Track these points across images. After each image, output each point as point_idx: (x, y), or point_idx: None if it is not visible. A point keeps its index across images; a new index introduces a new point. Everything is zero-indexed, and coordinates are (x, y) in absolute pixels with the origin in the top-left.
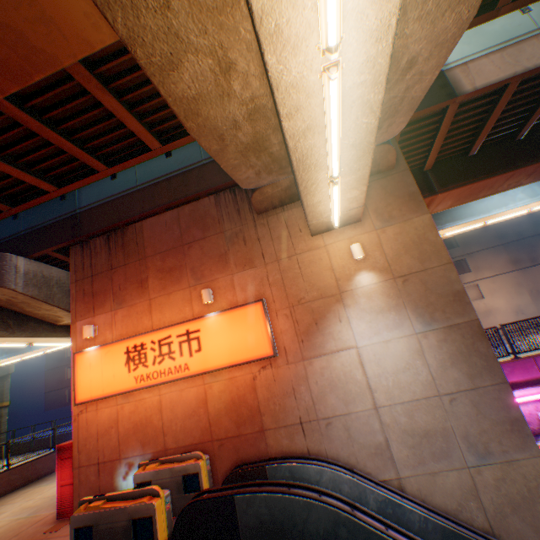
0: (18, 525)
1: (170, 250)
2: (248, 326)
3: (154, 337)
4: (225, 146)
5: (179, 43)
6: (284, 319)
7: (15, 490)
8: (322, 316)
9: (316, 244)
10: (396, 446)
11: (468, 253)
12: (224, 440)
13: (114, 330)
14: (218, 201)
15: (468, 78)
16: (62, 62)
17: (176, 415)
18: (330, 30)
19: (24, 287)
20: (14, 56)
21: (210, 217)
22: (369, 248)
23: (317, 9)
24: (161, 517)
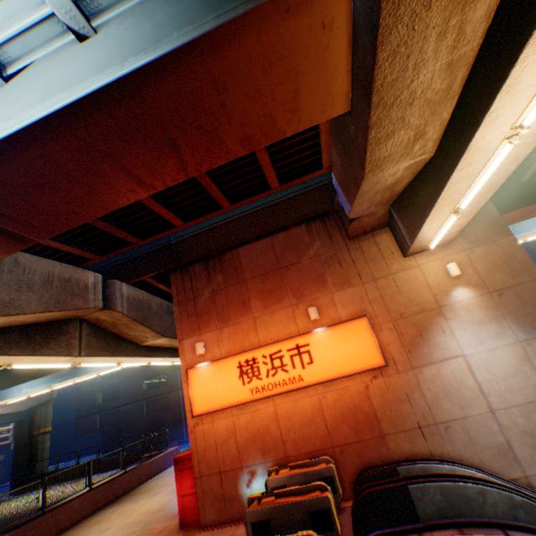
0: (141, 535)
1: (268, 273)
2: (356, 339)
3: (264, 351)
4: (372, 188)
5: (400, 124)
6: (388, 332)
7: (99, 510)
8: (425, 328)
9: (409, 264)
10: (517, 446)
11: None
12: (344, 446)
13: (221, 346)
14: (309, 229)
15: None
16: (285, 135)
17: (293, 424)
18: (531, 117)
19: (128, 310)
20: (259, 133)
21: (303, 243)
22: (460, 266)
23: (527, 105)
24: (333, 509)
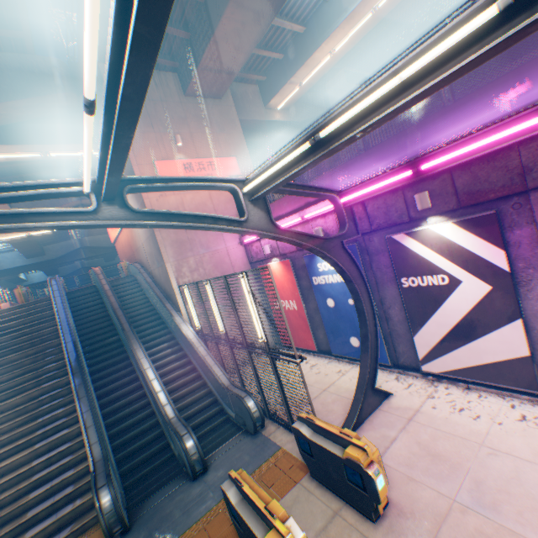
0: None
1: None
2: None
3: None
4: None
5: None
6: None
7: None
8: None
9: None
10: (149, 259)
11: None
12: (132, 257)
13: None
14: None
15: None
16: None
17: (125, 248)
18: None
19: None
20: None
21: None
22: None
23: None
24: None
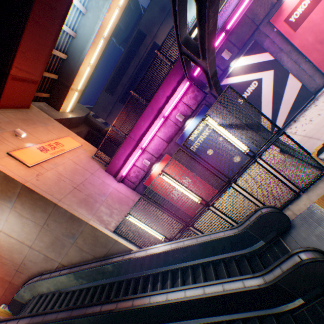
0: None
1: None
2: None
3: None
4: None
5: None
6: None
7: None
8: None
9: None
10: (50, 254)
11: (154, 36)
12: (5, 294)
13: None
14: None
15: None
16: None
17: None
18: None
19: None
20: None
21: None
22: None
23: None
24: None
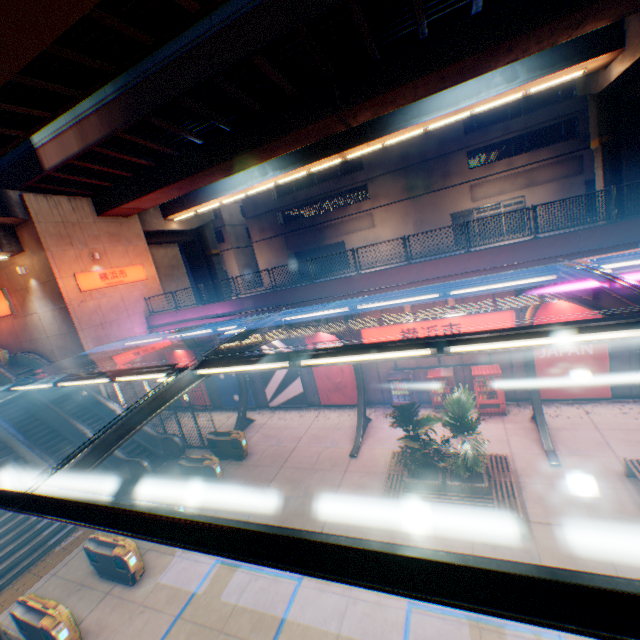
0: None
1: None
2: (3, 301)
3: None
4: None
5: None
6: (16, 298)
7: None
8: (26, 299)
9: (15, 262)
10: (57, 351)
11: (371, 179)
12: (14, 345)
13: None
14: None
15: (47, 159)
16: None
17: None
18: None
19: None
20: None
21: None
22: (32, 267)
23: None
24: None
